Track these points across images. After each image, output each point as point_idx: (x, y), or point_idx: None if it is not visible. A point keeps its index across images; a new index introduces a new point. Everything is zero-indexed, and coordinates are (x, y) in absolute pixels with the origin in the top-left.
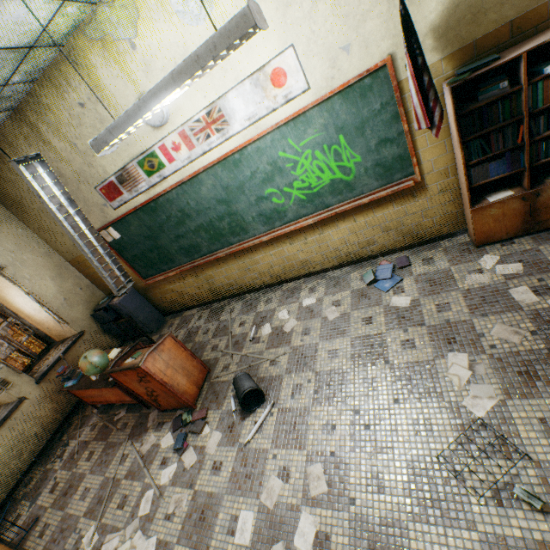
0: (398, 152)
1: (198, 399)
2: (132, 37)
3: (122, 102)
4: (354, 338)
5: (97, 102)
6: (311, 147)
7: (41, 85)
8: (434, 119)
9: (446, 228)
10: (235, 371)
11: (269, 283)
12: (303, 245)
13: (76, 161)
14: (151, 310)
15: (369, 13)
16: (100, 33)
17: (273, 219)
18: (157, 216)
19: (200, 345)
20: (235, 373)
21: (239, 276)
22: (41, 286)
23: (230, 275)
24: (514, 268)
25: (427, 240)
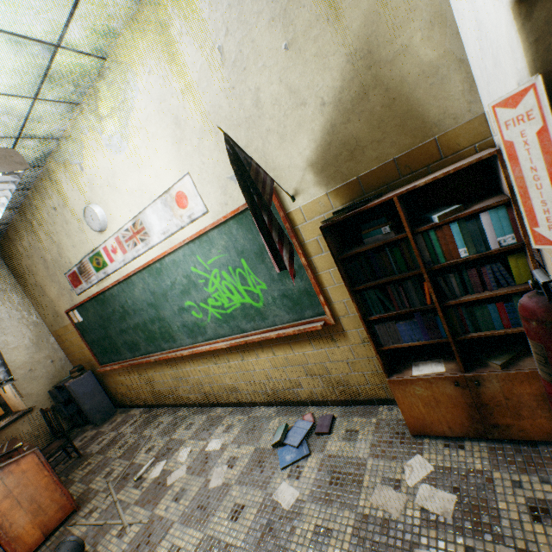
0: (303, 285)
1: (38, 550)
2: (81, 162)
3: (78, 209)
4: (206, 537)
5: (64, 207)
6: (218, 266)
7: (33, 192)
8: (285, 262)
9: (384, 389)
10: (90, 524)
11: (202, 401)
12: (228, 368)
13: (54, 251)
14: (103, 399)
15: (247, 148)
16: (63, 158)
17: (196, 332)
18: (106, 308)
19: (105, 462)
20: (88, 526)
21: (174, 385)
22: (13, 354)
23: (167, 381)
24: (442, 502)
25: (363, 399)
